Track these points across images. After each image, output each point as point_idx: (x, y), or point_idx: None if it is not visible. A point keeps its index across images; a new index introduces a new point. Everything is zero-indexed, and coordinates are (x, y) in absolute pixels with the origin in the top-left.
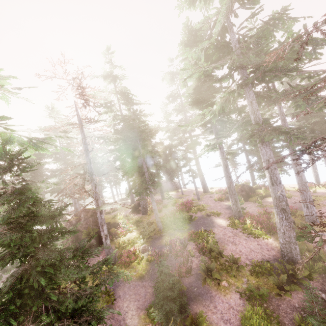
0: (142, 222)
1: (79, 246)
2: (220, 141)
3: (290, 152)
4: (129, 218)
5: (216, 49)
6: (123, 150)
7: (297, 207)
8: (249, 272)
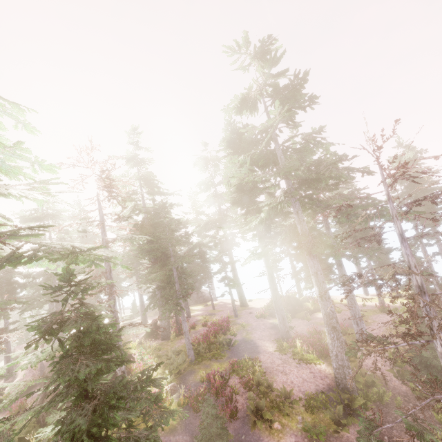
0: (164, 352)
1: (143, 376)
2: (268, 250)
3: (336, 262)
4: (145, 346)
5: (262, 155)
6: (144, 250)
7: (347, 323)
8: (303, 408)
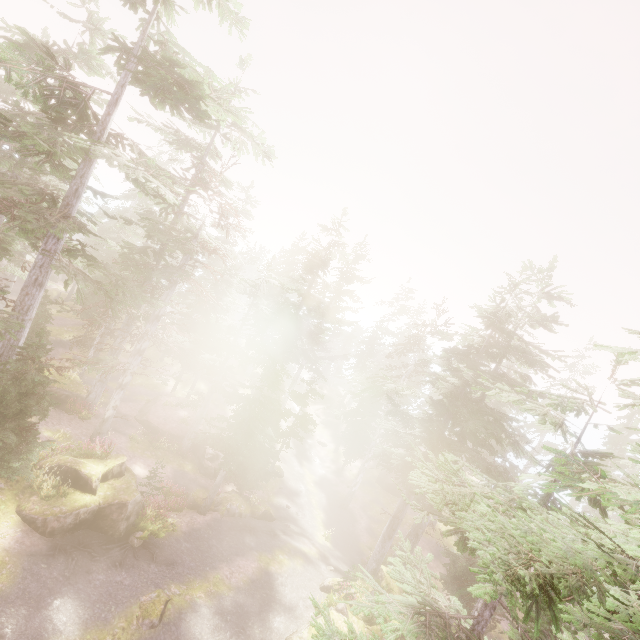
0: None
1: None
2: None
3: None
4: None
5: None
6: None
7: None
8: None
